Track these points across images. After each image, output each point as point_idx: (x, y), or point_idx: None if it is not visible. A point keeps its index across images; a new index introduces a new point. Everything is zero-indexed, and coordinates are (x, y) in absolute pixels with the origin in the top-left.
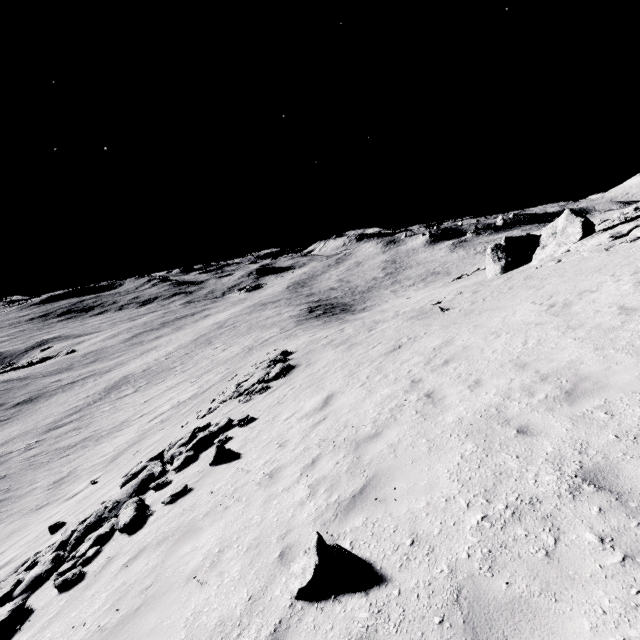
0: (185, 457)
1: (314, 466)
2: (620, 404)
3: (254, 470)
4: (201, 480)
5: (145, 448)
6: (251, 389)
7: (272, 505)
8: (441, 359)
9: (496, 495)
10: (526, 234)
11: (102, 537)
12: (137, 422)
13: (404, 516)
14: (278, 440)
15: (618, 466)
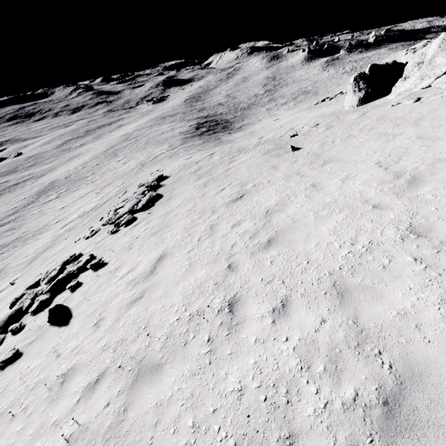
0: (39, 302)
1: (93, 392)
2: None
3: (62, 357)
4: (33, 344)
5: (51, 256)
6: (120, 220)
7: None
8: (266, 235)
9: None
10: (392, 62)
11: None
12: (53, 227)
13: None
14: (100, 312)
15: None
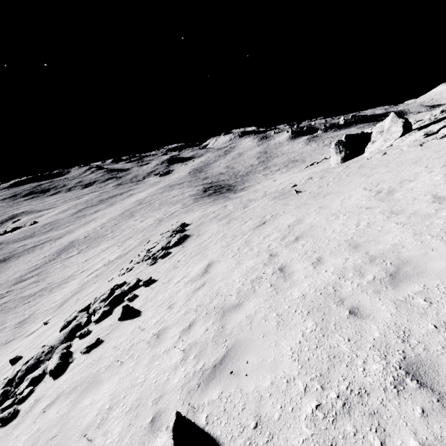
0: (102, 312)
1: (190, 330)
2: (437, 291)
3: (147, 328)
4: (110, 333)
5: (83, 297)
6: (156, 254)
7: (154, 366)
8: (293, 236)
9: (329, 381)
10: (361, 132)
11: (36, 379)
12: (79, 276)
13: (252, 394)
14: (168, 302)
15: (438, 361)
